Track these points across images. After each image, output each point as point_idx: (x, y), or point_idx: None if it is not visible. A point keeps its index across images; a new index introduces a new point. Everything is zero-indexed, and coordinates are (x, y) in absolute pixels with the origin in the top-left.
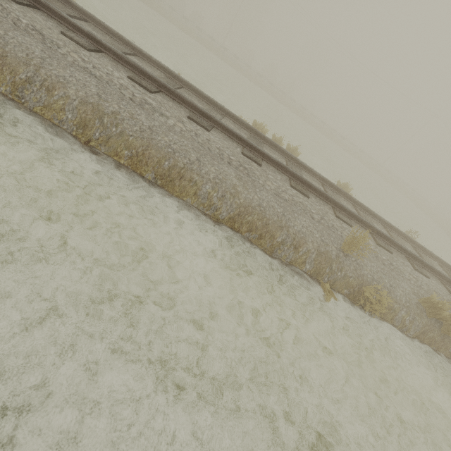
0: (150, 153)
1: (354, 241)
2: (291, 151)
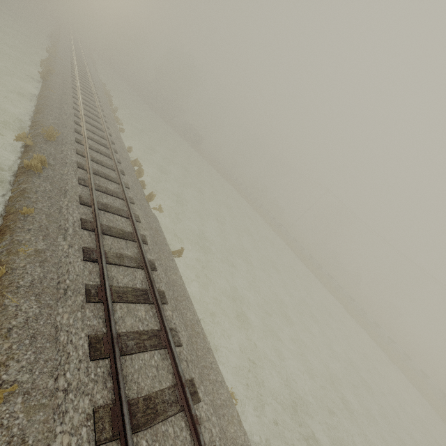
0: (42, 110)
1: (51, 134)
2: (139, 172)
